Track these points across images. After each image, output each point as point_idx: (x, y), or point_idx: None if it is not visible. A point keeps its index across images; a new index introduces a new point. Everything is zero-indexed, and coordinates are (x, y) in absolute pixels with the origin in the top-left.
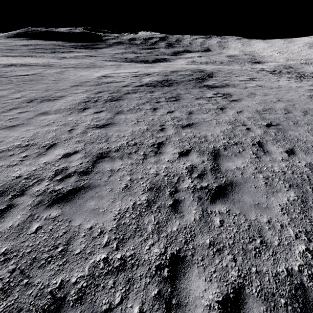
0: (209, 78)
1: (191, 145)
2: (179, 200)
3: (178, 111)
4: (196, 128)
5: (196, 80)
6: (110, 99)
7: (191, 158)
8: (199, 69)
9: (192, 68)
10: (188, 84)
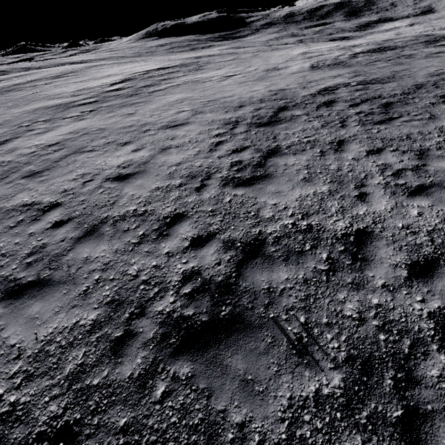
0: (444, 39)
1: (440, 72)
2: (439, 86)
3: (416, 61)
4: (441, 67)
5: (426, 43)
6: (336, 63)
7: (442, 76)
8: (424, 34)
9: (412, 35)
10: (415, 46)
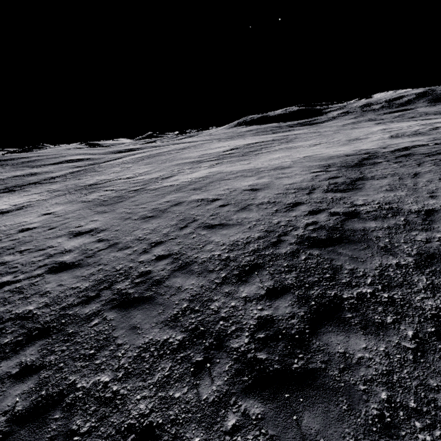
0: None
1: None
2: None
3: None
4: None
5: None
6: (416, 134)
7: None
8: None
9: None
10: None
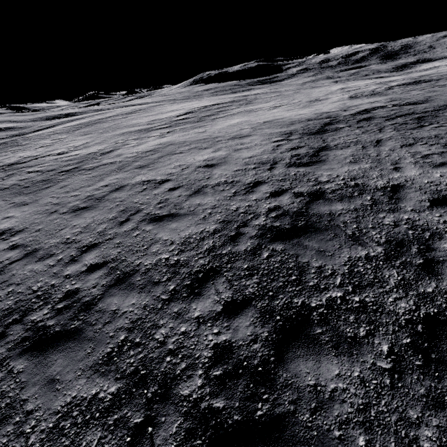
0: None
1: None
2: None
3: None
4: None
5: None
6: (373, 94)
7: None
8: None
9: None
10: None
